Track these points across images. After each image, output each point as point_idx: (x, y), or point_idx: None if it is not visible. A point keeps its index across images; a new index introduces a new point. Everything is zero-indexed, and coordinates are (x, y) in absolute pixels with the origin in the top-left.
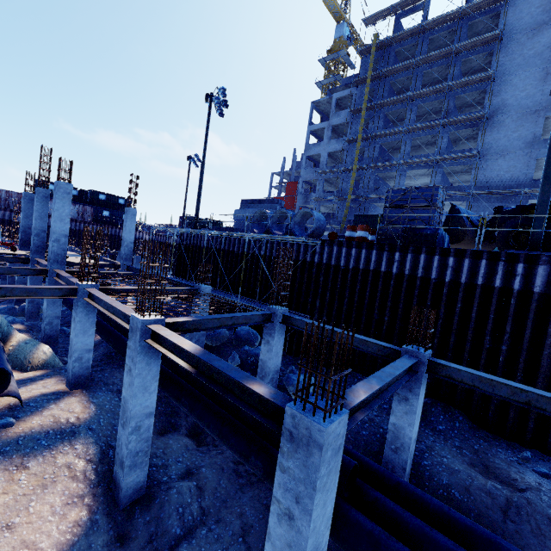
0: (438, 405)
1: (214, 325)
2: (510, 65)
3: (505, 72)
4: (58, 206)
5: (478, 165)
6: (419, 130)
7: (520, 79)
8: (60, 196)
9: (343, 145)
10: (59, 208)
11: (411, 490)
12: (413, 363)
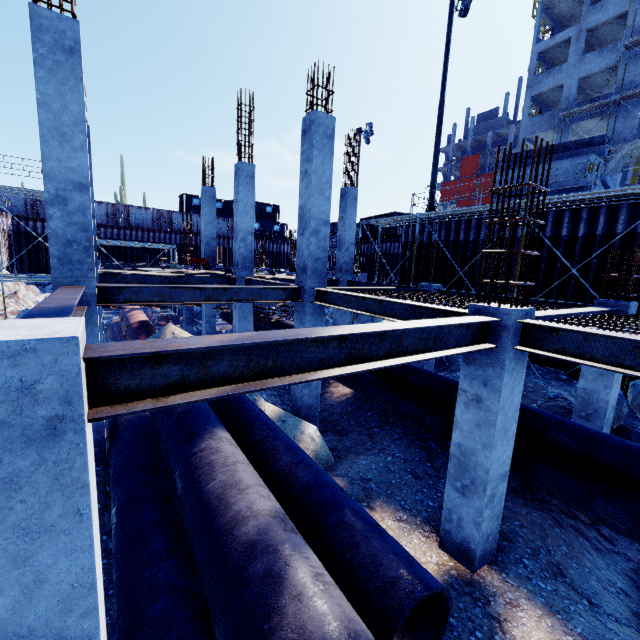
0: None
1: None
2: None
3: None
4: (315, 163)
5: None
6: None
7: None
8: (318, 143)
9: (613, 56)
10: (317, 168)
11: None
12: None
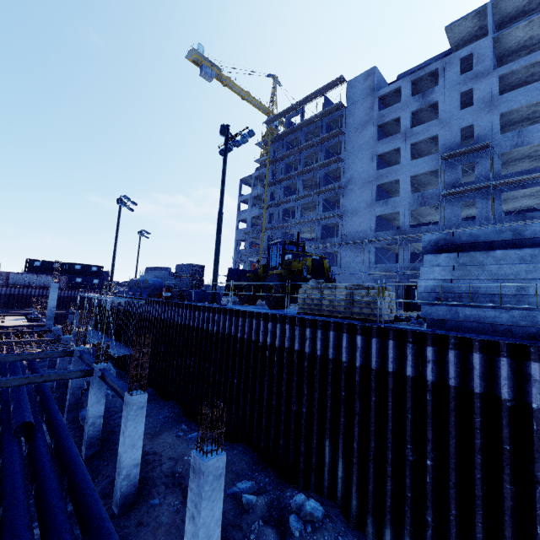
0: (171, 404)
1: (17, 359)
2: (352, 150)
3: (350, 155)
4: None
5: (341, 222)
6: (304, 198)
7: (359, 159)
8: None
9: (260, 210)
10: None
11: (62, 436)
12: (79, 371)
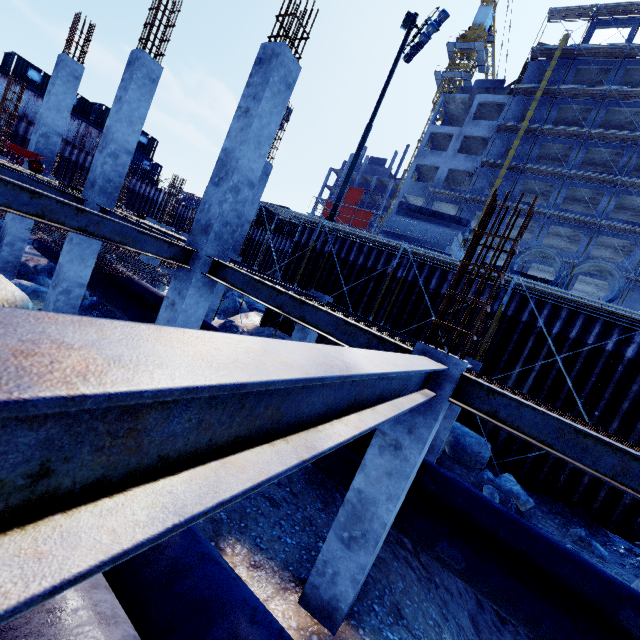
0: None
1: None
2: None
3: None
4: (263, 106)
5: None
6: (584, 180)
7: None
8: (274, 85)
9: (473, 165)
10: (263, 114)
11: None
12: None
